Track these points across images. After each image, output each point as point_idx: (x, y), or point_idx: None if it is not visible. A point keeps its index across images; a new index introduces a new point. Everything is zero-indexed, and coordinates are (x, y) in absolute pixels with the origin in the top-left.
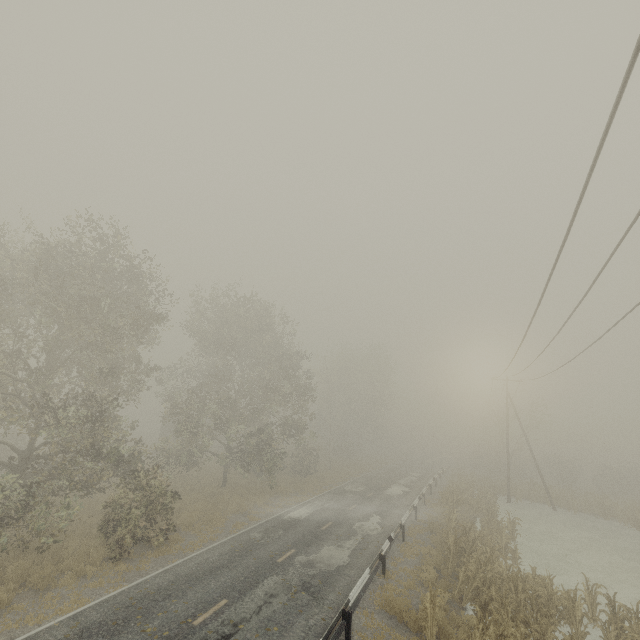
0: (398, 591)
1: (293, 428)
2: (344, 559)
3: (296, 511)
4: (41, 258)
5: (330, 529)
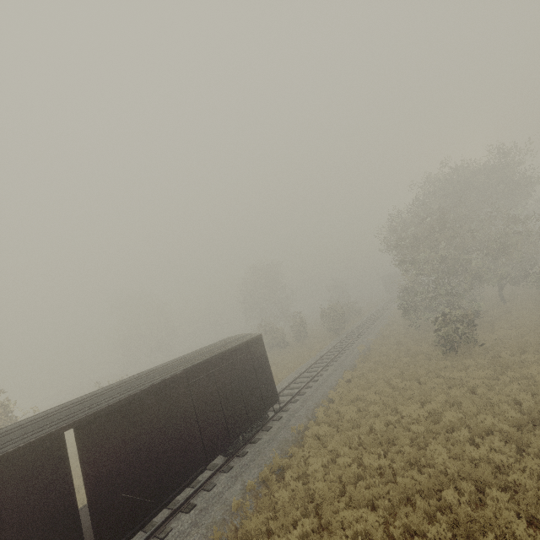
0: None
1: None
2: None
3: None
4: (486, 173)
5: None
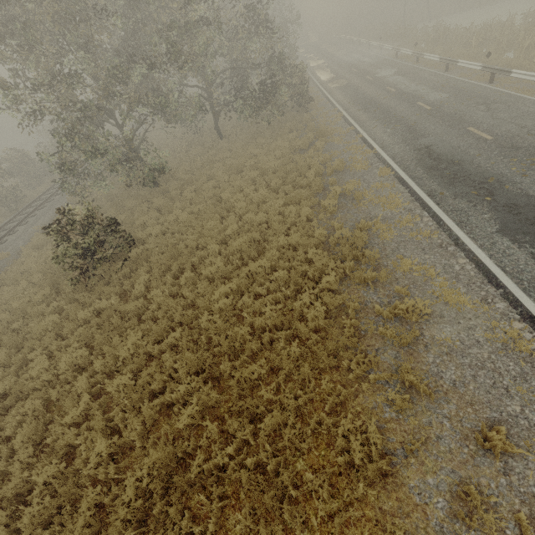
0: (432, 61)
1: (283, 23)
2: (393, 68)
3: (322, 78)
4: None
5: (360, 69)
